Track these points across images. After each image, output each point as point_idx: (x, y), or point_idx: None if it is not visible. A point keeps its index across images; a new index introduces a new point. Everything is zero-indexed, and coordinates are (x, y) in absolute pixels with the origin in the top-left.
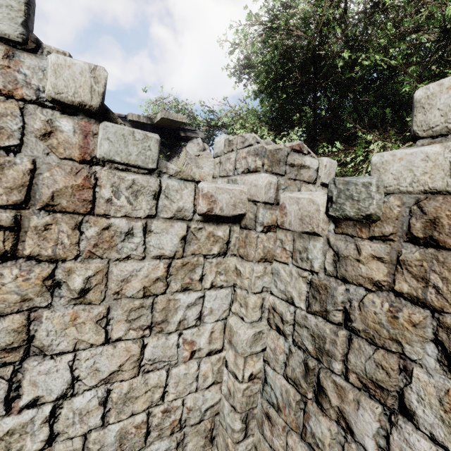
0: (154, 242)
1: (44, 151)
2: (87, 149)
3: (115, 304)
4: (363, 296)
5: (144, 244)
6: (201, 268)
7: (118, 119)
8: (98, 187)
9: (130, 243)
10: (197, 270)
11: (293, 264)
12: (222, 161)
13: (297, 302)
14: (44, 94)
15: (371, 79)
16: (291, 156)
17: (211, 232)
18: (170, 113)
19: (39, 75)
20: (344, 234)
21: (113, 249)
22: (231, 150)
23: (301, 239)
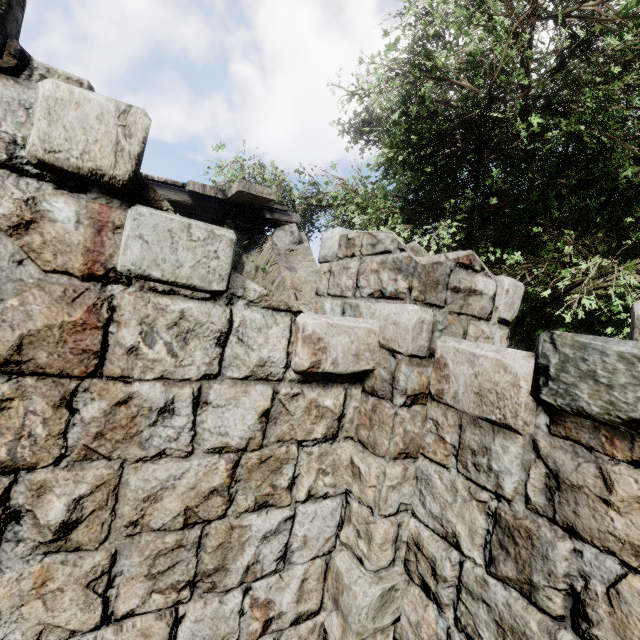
0: (212, 422)
1: (11, 258)
2: (98, 255)
3: (129, 545)
4: (618, 578)
5: (192, 427)
6: (293, 465)
7: (163, 201)
8: (114, 324)
9: (167, 427)
10: (285, 469)
11: (459, 472)
12: (333, 270)
13: (467, 547)
14: (25, 150)
15: (567, 155)
16: (455, 274)
17: (313, 400)
18: (253, 185)
19: (19, 115)
20: (571, 441)
21: (132, 441)
22: (351, 255)
23: (477, 430)
